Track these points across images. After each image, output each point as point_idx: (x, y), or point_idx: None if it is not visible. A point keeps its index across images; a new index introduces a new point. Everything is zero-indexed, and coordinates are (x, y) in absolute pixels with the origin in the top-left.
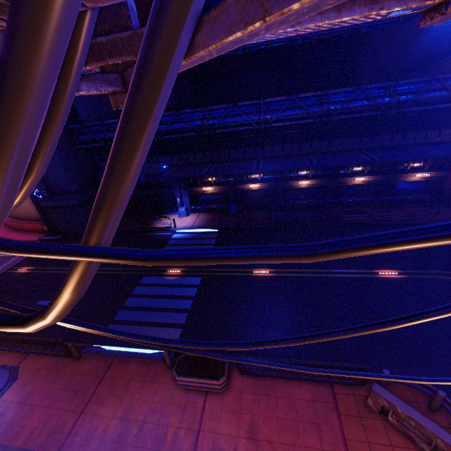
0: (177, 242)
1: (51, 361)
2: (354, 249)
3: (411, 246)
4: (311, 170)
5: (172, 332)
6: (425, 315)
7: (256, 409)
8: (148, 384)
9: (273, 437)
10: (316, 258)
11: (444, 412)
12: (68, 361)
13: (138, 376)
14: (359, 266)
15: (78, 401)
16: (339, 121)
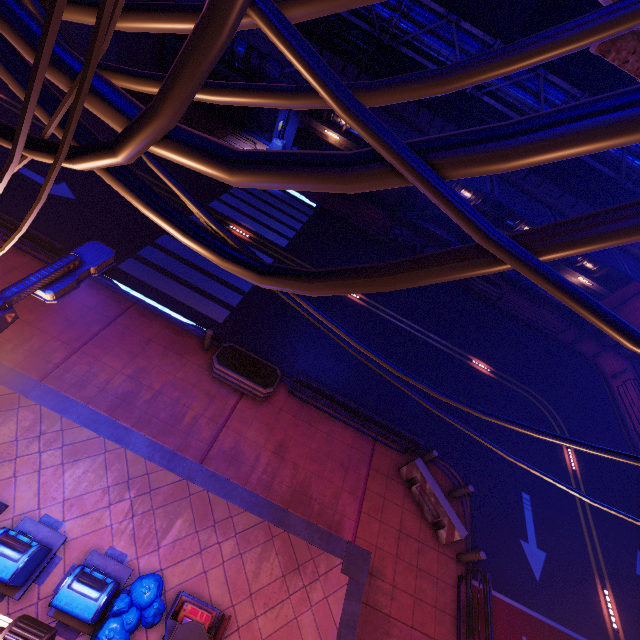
0: (254, 191)
1: (35, 265)
2: None
3: None
4: (478, 197)
5: (216, 309)
6: None
7: (292, 431)
8: (173, 355)
9: (299, 461)
10: None
11: (458, 501)
12: None
13: (161, 341)
14: (457, 343)
15: (74, 334)
16: None
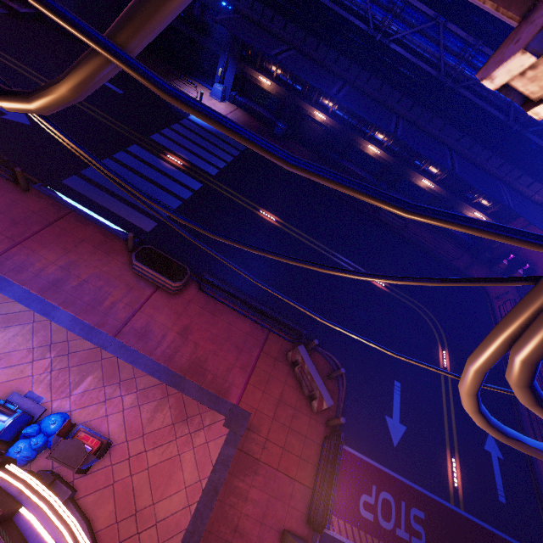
0: (193, 127)
1: None
2: (318, 174)
3: (349, 192)
4: (389, 139)
5: (145, 221)
6: (348, 272)
7: (197, 319)
8: (101, 253)
9: (200, 341)
10: (291, 168)
11: (335, 382)
12: (11, 187)
13: (93, 242)
14: (359, 262)
15: (17, 231)
16: (461, 98)
